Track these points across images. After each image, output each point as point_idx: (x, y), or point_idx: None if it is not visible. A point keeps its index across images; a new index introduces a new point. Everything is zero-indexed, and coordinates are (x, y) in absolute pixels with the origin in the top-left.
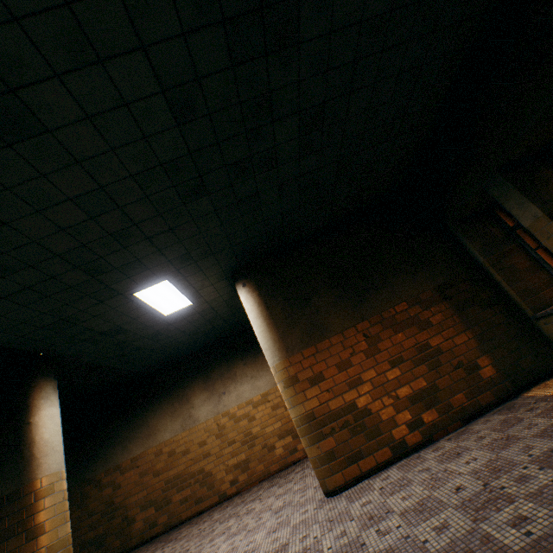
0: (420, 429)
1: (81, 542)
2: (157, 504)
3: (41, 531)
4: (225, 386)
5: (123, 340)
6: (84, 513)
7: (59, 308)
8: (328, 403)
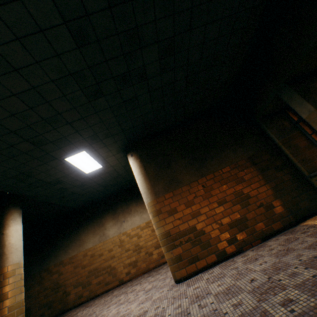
0: (235, 244)
1: (39, 305)
2: (83, 284)
3: (5, 297)
4: (125, 217)
5: (62, 188)
6: (41, 288)
7: (19, 166)
8: (179, 227)
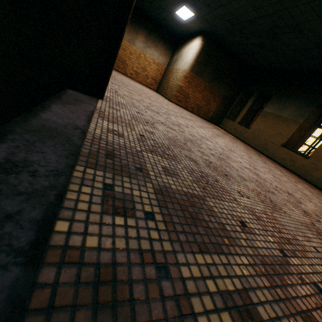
0: (192, 109)
1: None
2: None
3: None
4: (151, 46)
5: None
6: None
7: None
8: (186, 89)
